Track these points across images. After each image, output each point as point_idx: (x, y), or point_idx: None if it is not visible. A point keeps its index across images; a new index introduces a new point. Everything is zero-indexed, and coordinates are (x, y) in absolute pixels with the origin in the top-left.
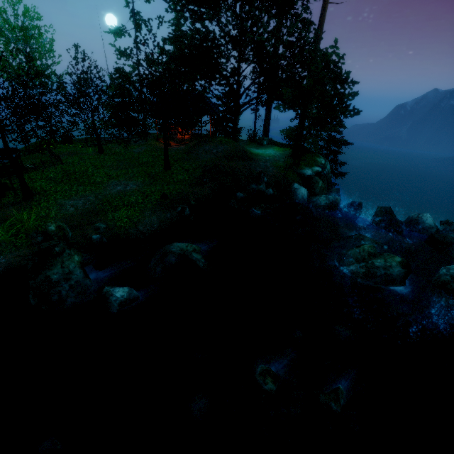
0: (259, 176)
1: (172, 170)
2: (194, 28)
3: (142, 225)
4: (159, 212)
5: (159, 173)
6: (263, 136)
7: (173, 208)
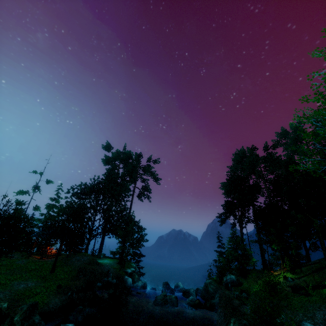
0: (108, 273)
1: (56, 272)
2: (82, 203)
3: (51, 304)
4: (58, 296)
5: (47, 275)
6: (100, 252)
7: (65, 294)
